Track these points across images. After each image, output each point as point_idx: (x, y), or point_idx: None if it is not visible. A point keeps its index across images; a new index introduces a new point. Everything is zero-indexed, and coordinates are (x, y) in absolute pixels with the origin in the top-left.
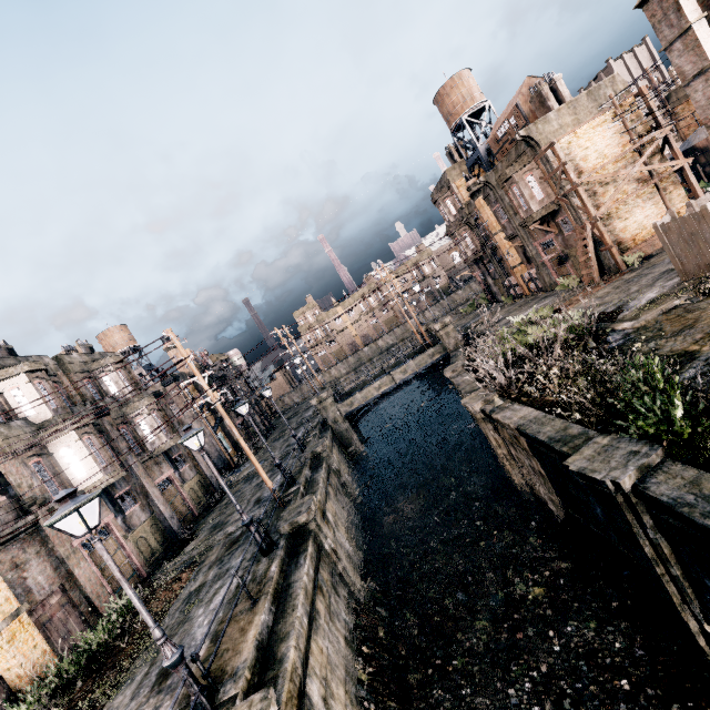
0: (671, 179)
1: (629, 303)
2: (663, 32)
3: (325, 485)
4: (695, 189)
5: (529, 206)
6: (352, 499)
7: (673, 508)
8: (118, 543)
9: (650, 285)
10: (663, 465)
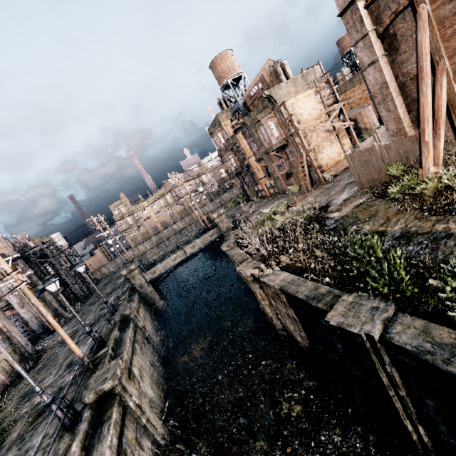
0: (343, 132)
1: (332, 201)
2: (353, 35)
3: (132, 343)
4: (355, 139)
5: (270, 140)
6: (155, 348)
7: (418, 356)
8: None
9: (342, 191)
10: (397, 317)
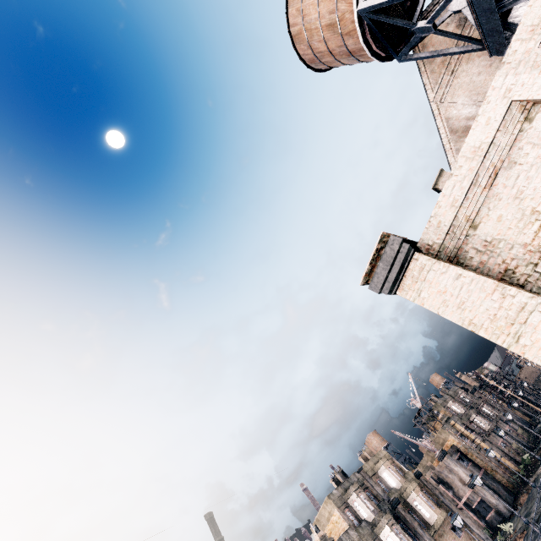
0: None
1: None
2: None
3: None
4: None
5: None
6: None
7: None
8: (510, 447)
9: None
10: None
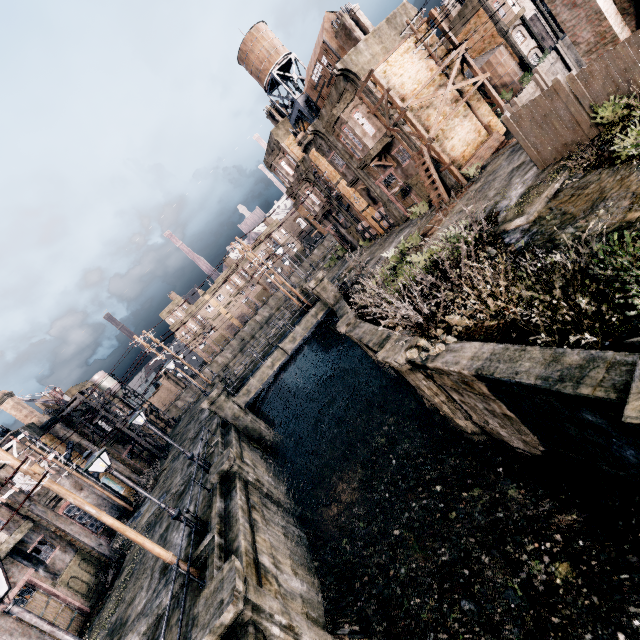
0: (476, 96)
1: (499, 205)
2: None
3: (247, 514)
4: (497, 101)
5: (364, 144)
6: (283, 506)
7: None
8: None
9: (508, 185)
10: None
